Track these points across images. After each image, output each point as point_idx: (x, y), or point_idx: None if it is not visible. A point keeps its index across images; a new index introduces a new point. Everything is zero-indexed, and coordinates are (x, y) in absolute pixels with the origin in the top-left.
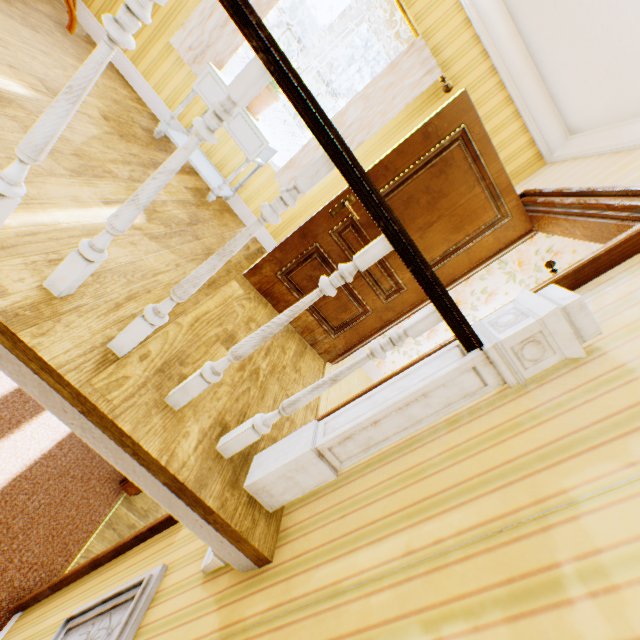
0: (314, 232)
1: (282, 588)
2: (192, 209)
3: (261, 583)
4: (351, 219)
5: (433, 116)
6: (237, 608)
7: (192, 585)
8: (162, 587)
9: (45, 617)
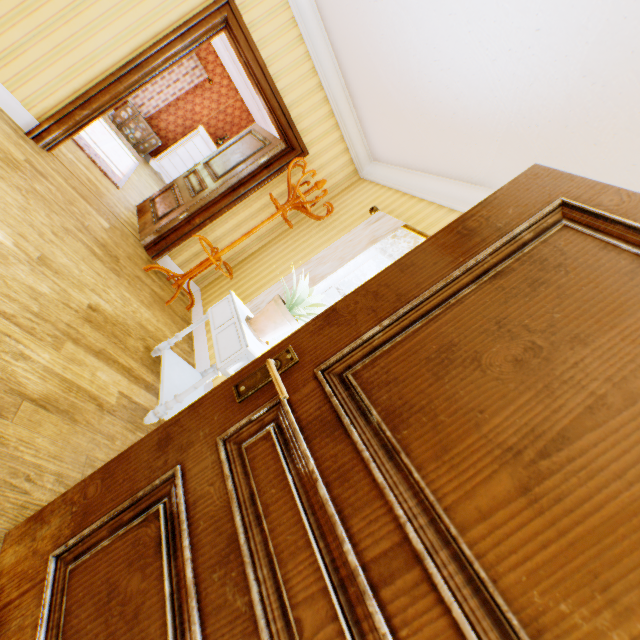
0: (189, 434)
1: None
2: (84, 401)
3: None
4: (280, 406)
5: (474, 207)
6: None
7: None
8: None
9: None
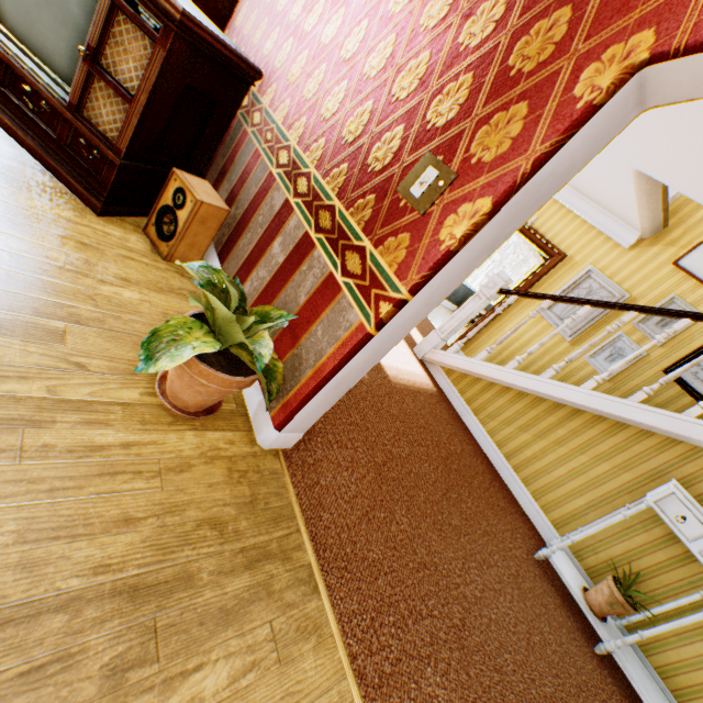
0: None
1: (683, 225)
2: None
3: (670, 231)
4: None
5: None
6: (665, 240)
7: (623, 255)
8: (600, 268)
9: (500, 330)
